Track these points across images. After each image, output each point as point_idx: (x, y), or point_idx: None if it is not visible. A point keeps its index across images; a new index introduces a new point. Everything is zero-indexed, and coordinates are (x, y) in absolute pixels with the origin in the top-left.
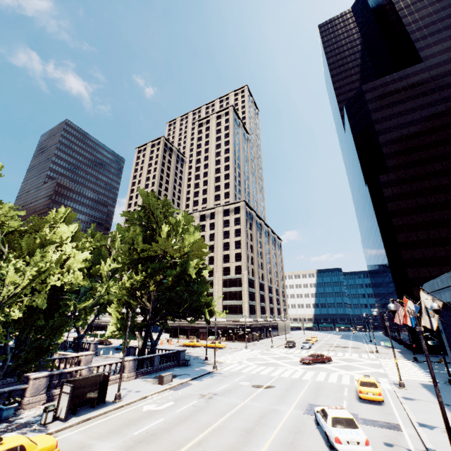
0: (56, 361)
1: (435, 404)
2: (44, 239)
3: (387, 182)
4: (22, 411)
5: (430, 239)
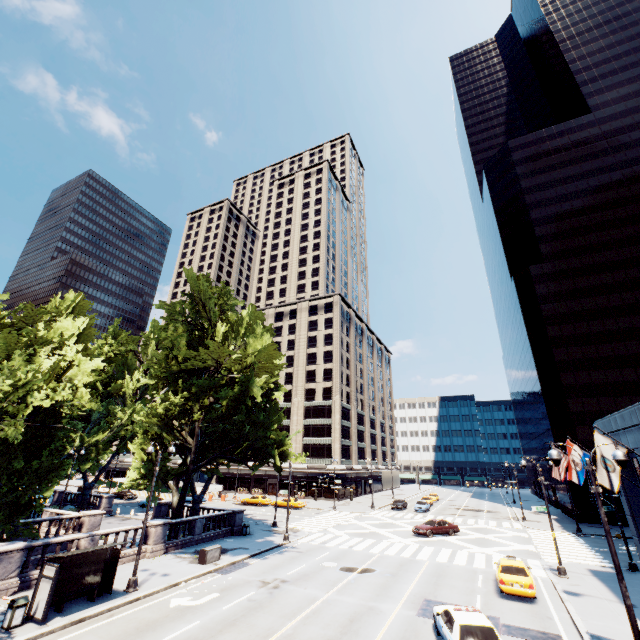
0: (46, 523)
1: (613, 604)
2: (34, 336)
3: (541, 275)
4: None
5: (601, 358)
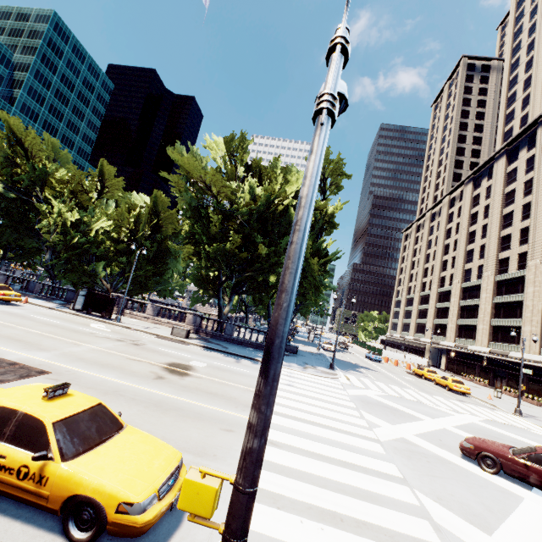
0: None
1: None
2: (131, 204)
3: None
4: None
5: None
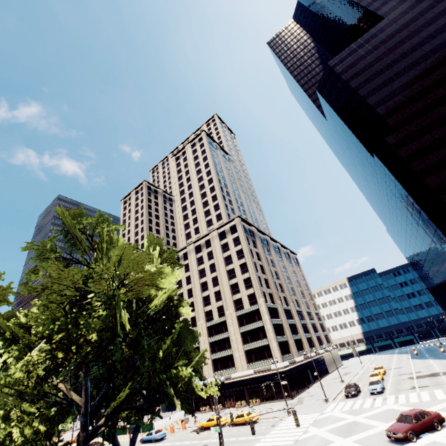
0: None
1: None
2: None
3: (398, 141)
4: None
5: None
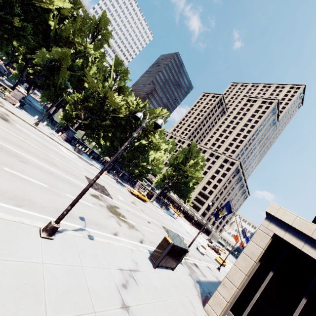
0: None
1: None
2: (159, 148)
3: None
4: (134, 187)
5: None
